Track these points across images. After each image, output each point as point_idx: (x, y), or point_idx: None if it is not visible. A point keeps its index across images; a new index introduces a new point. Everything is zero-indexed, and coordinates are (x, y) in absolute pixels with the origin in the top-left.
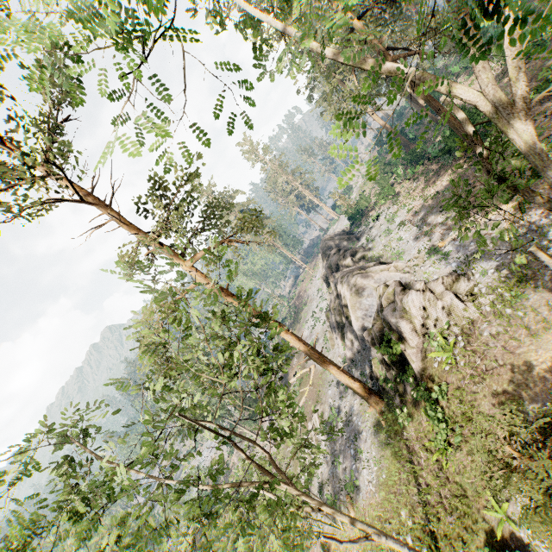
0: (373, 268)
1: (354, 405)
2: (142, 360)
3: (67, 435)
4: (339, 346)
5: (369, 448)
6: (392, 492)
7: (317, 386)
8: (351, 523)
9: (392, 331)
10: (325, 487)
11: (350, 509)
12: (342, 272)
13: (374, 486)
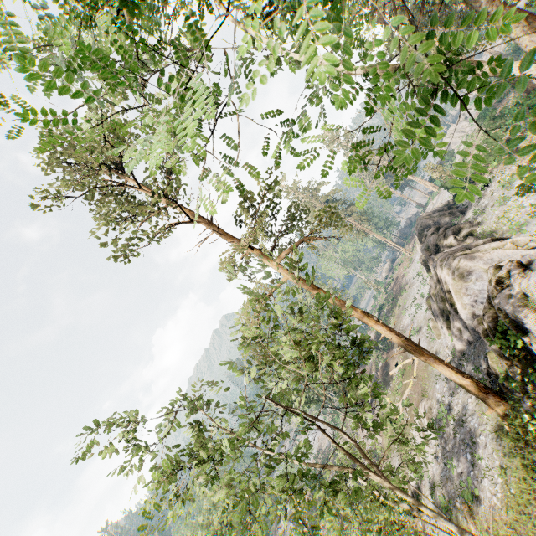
0: (480, 247)
1: (467, 404)
2: (245, 348)
3: (195, 404)
4: (445, 336)
5: (490, 455)
6: (523, 512)
7: (422, 379)
8: (459, 532)
9: (509, 321)
10: (438, 490)
11: (469, 519)
12: (442, 253)
13: (499, 501)
